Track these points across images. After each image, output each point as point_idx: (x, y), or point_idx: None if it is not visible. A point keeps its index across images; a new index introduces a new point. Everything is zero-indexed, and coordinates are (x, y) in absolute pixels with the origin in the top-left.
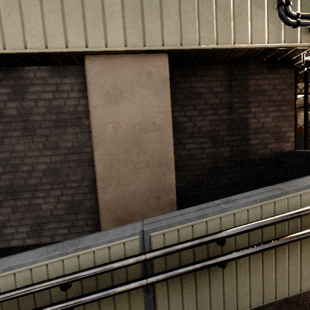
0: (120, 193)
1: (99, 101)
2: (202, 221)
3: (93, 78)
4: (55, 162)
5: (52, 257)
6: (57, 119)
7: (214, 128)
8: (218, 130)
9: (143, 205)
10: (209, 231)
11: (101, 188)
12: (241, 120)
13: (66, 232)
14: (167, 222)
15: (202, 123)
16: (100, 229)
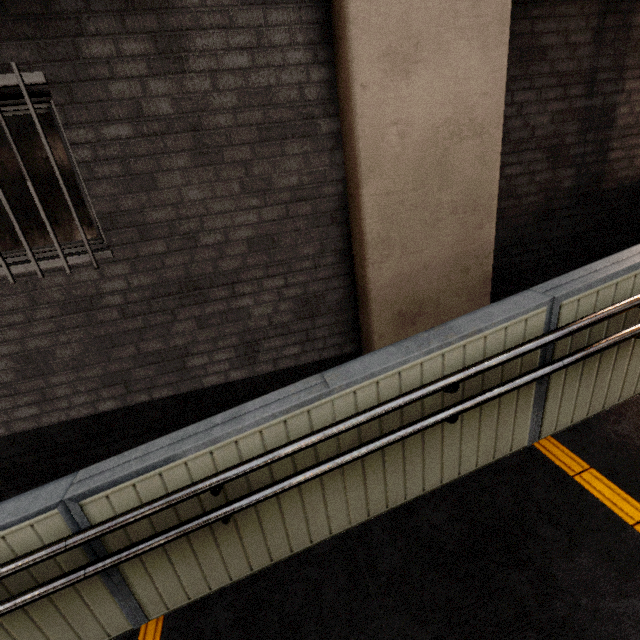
0: (406, 268)
1: (372, 72)
2: (630, 276)
3: (361, 9)
4: (269, 222)
5: (429, 353)
6: (264, 121)
7: (558, 130)
8: (564, 132)
9: (440, 287)
10: (633, 290)
11: (374, 262)
12: (605, 110)
13: (298, 351)
14: (584, 282)
15: (538, 120)
16: (371, 336)
